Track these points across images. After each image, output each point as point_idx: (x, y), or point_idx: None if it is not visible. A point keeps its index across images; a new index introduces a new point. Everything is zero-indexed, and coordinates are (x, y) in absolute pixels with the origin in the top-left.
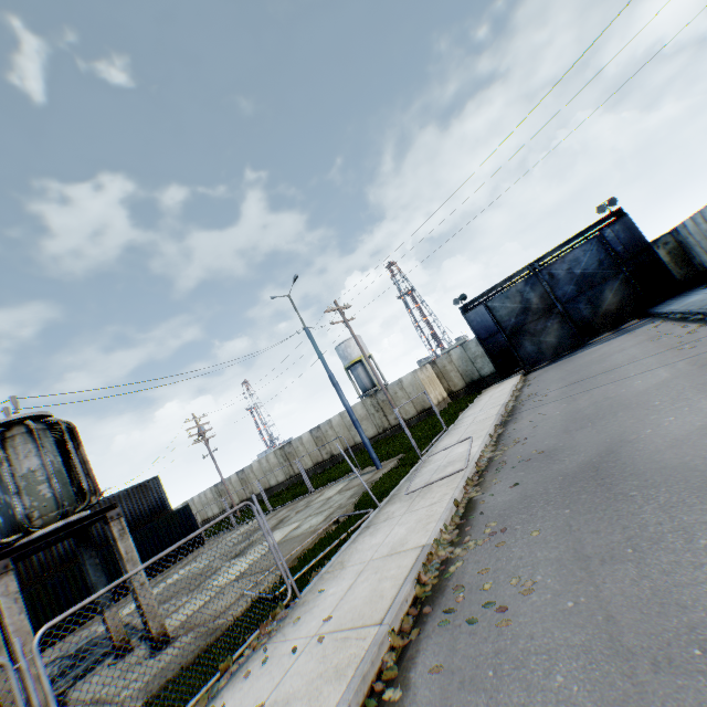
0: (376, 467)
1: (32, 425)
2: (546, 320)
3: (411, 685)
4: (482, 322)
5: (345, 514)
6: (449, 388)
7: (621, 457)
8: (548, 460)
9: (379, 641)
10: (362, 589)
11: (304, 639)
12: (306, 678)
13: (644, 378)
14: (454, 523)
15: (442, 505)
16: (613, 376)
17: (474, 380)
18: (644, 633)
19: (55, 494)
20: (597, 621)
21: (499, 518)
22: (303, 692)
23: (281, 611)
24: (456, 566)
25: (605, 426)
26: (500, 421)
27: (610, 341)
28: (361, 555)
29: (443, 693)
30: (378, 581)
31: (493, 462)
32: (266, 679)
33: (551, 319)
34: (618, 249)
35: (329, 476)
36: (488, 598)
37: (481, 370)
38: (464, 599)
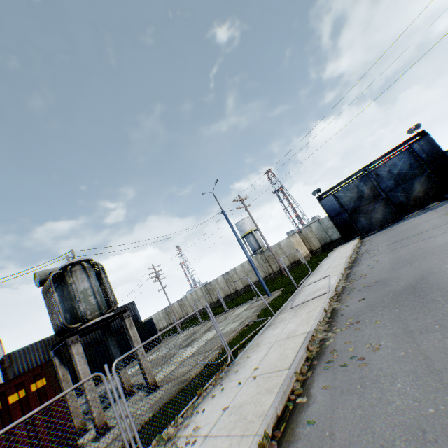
0: (267, 295)
1: (85, 264)
2: (374, 204)
3: (312, 395)
4: (331, 205)
5: (252, 320)
6: (310, 248)
7: (429, 281)
8: (382, 285)
9: (290, 376)
10: (274, 354)
11: (243, 379)
12: (250, 395)
13: (443, 236)
14: (325, 321)
15: (316, 311)
16: (422, 236)
17: (327, 243)
18: (446, 362)
19: (97, 302)
20: (418, 359)
21: (354, 317)
22: (250, 400)
23: (225, 367)
24: (330, 341)
25: (418, 265)
26: (347, 266)
27: (419, 216)
28: (269, 339)
29: (332, 396)
30: (283, 350)
31: (345, 288)
32: (226, 398)
33: (378, 203)
34: (422, 156)
35: (237, 302)
36: (352, 354)
37: (331, 236)
38: (337, 356)
